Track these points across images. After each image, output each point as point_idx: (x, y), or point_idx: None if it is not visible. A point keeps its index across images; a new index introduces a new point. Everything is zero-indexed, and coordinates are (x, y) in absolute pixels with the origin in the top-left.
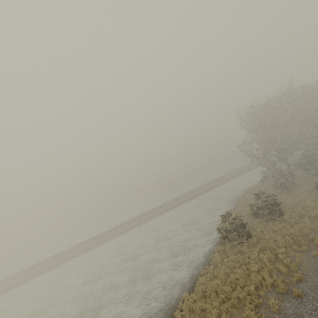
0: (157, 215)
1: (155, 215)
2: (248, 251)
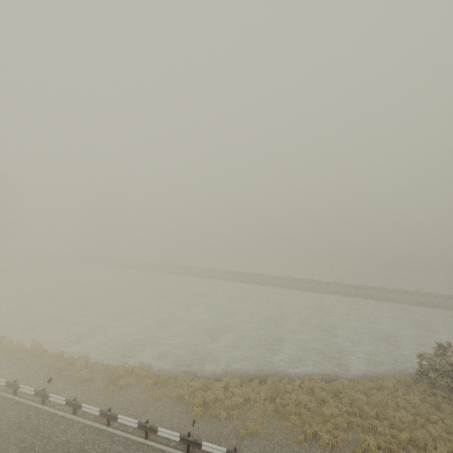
0: (352, 295)
1: (349, 293)
2: (452, 416)
